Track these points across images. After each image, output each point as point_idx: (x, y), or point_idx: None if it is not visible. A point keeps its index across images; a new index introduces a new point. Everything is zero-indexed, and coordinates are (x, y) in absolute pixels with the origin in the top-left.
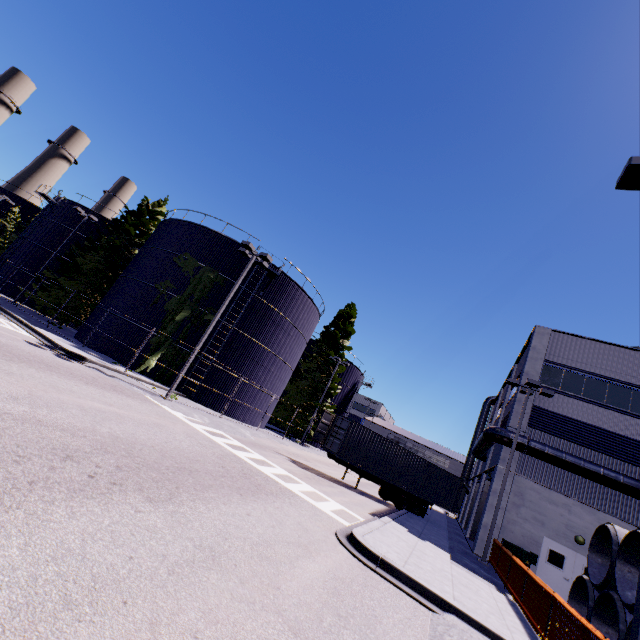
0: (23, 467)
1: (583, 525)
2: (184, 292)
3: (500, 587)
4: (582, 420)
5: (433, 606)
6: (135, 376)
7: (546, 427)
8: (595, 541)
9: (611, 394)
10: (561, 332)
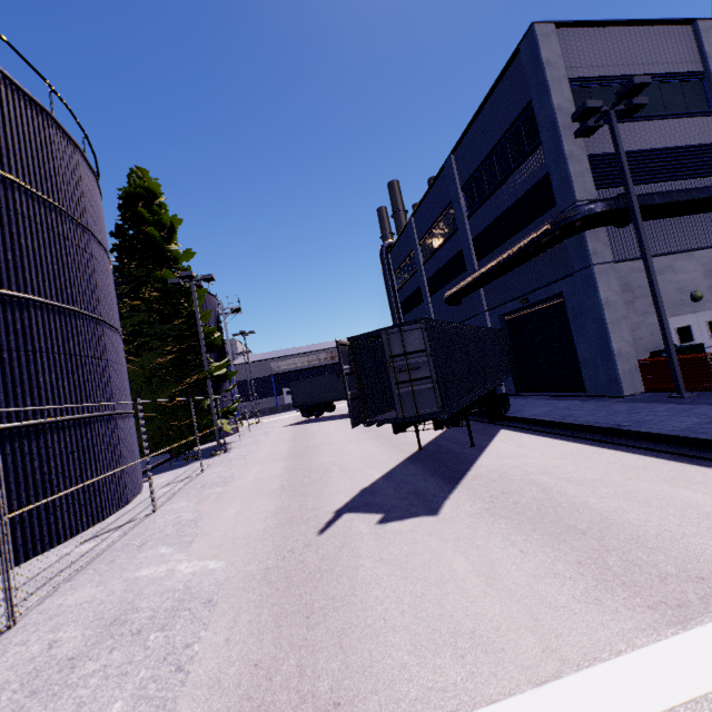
0: None
1: (690, 278)
2: None
3: None
4: (637, 149)
5: None
6: None
7: (610, 180)
8: None
9: None
10: (565, 24)
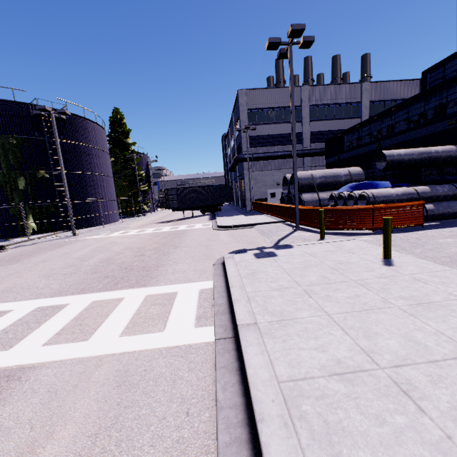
0: (147, 259)
1: (278, 178)
2: (1, 165)
3: (261, 214)
4: (269, 134)
5: (252, 227)
6: (36, 237)
7: (257, 145)
8: (283, 183)
9: (276, 116)
10: (250, 89)
